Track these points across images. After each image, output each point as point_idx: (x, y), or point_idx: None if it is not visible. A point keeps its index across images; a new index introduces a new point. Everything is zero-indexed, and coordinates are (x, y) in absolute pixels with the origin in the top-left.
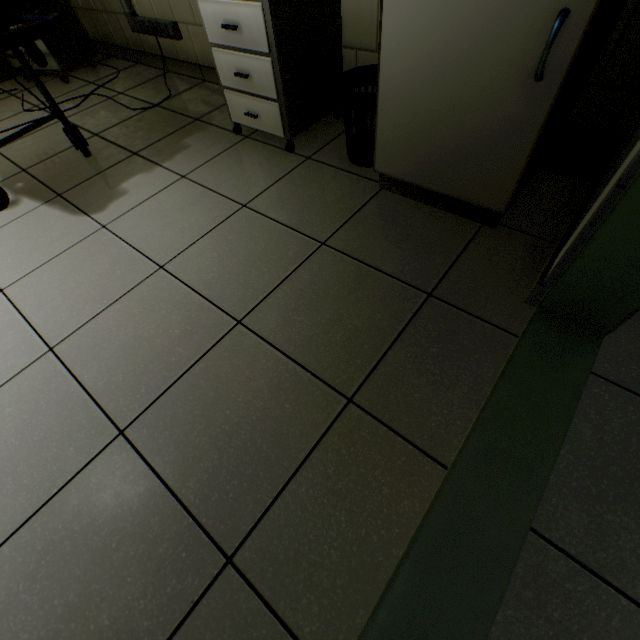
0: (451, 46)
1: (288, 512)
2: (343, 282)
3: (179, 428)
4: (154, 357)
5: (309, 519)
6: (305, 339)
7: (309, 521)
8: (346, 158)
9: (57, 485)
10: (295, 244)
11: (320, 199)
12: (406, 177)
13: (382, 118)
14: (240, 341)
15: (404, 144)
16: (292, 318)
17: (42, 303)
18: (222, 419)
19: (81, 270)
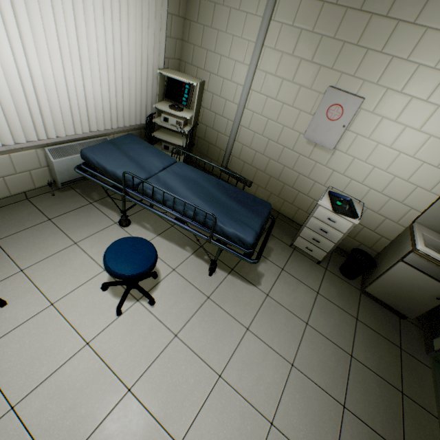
0: (414, 281)
1: (409, 436)
2: (373, 339)
3: (361, 404)
4: (333, 371)
5: (415, 438)
6: (376, 365)
7: (416, 439)
8: (339, 272)
9: (338, 430)
10: (347, 317)
11: (343, 294)
12: (378, 296)
13: (378, 281)
14: (357, 365)
15: (383, 290)
16: (367, 355)
17: (271, 338)
18: (371, 400)
19: (275, 320)
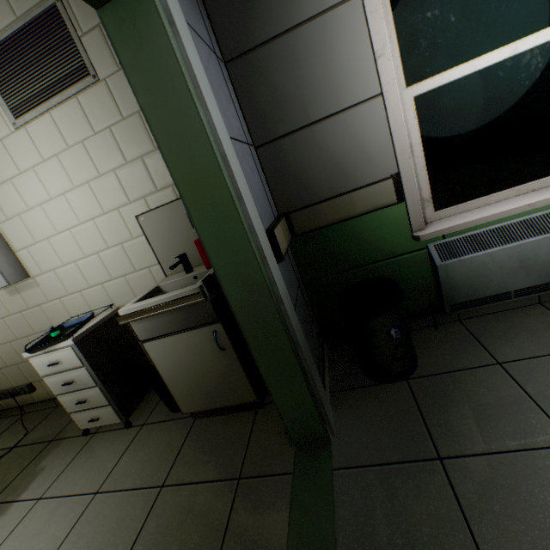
0: (184, 352)
1: None
2: (181, 509)
3: None
4: None
5: None
6: None
7: None
8: (169, 410)
9: None
10: (141, 500)
11: (155, 451)
12: (202, 408)
13: (172, 388)
14: None
15: (190, 394)
16: None
17: None
18: None
19: None
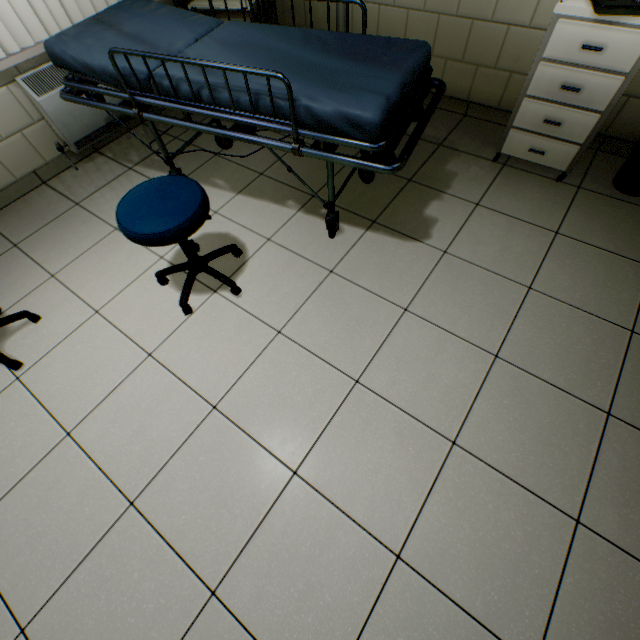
0: None
1: None
2: None
3: None
4: (586, 360)
5: None
6: None
7: None
8: (613, 188)
9: (591, 450)
10: (627, 267)
11: (618, 227)
12: None
13: None
14: None
15: None
16: None
17: (452, 320)
18: None
19: (460, 291)
